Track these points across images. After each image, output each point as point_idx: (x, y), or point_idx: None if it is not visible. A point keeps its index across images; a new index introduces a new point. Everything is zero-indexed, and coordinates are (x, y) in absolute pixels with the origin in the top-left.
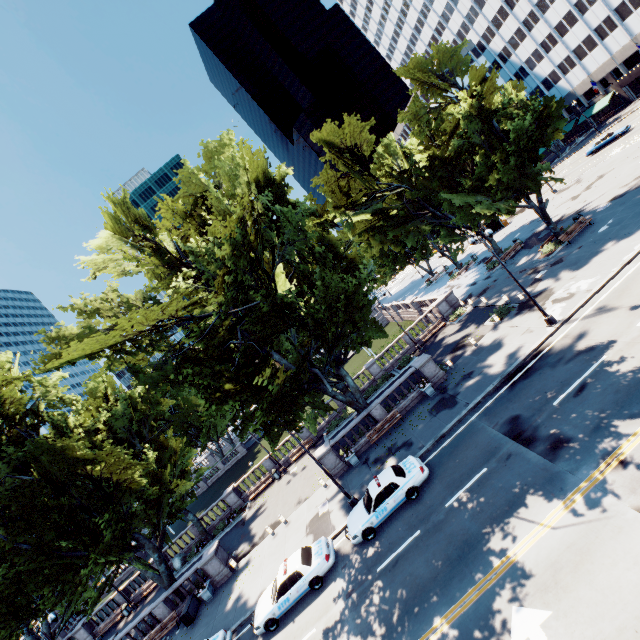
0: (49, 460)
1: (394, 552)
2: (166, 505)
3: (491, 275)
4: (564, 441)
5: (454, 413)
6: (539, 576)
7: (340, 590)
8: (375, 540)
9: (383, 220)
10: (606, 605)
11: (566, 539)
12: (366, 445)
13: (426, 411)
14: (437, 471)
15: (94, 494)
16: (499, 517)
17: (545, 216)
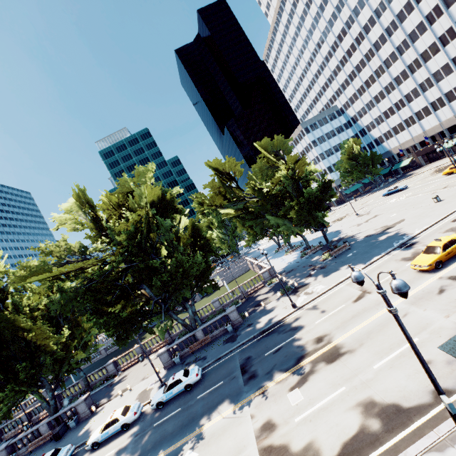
0: (4, 325)
1: (165, 417)
2: (66, 364)
3: (300, 261)
4: (254, 376)
5: (231, 346)
6: (205, 438)
7: (134, 432)
8: (162, 409)
9: (245, 213)
10: (215, 454)
11: (223, 423)
12: (188, 353)
13: (223, 340)
14: (206, 377)
15: (24, 349)
16: (211, 408)
17: (325, 238)
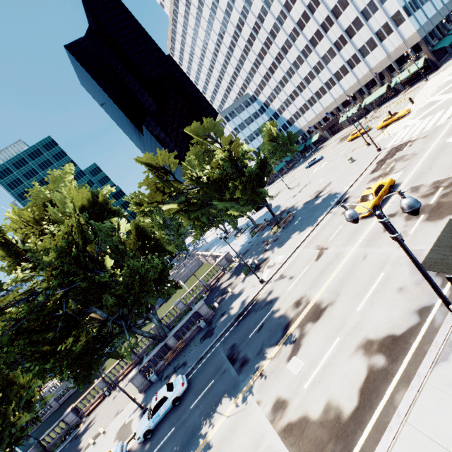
0: None
1: (159, 445)
2: (5, 437)
3: (251, 241)
4: (246, 361)
5: (210, 341)
6: (214, 448)
7: None
8: (152, 438)
9: (188, 206)
10: None
11: (230, 423)
12: (164, 365)
13: (199, 339)
14: (193, 383)
15: None
16: (210, 413)
17: (271, 212)
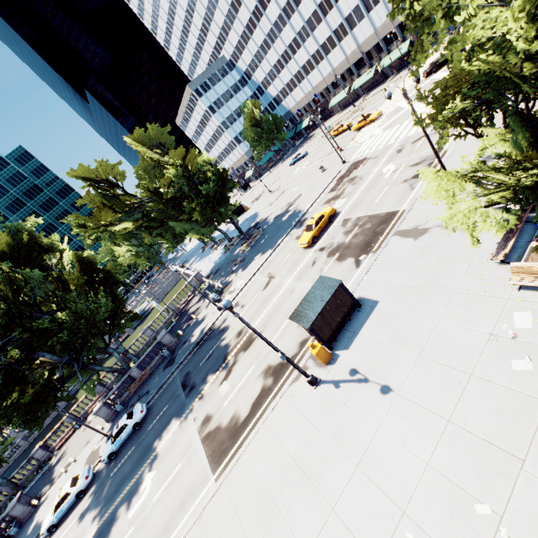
0: None
1: (121, 462)
2: None
3: (225, 257)
4: (194, 387)
5: (171, 370)
6: (160, 457)
7: (93, 493)
8: (116, 458)
9: (148, 221)
10: (170, 462)
11: (173, 437)
12: (130, 395)
13: (162, 368)
14: (153, 409)
15: None
16: (161, 432)
17: (238, 230)
